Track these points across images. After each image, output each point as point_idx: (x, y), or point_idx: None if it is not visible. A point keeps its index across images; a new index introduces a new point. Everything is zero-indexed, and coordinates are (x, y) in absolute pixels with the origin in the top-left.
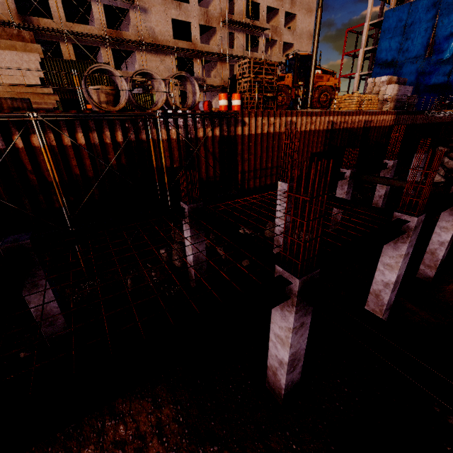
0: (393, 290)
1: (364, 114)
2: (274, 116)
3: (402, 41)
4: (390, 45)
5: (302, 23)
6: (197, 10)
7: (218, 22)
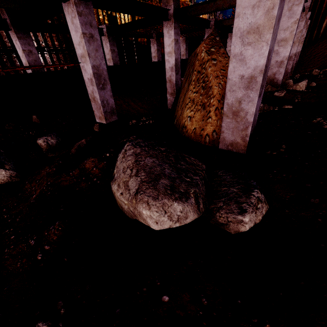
0: None
1: None
2: None
3: None
4: None
5: None
6: None
7: None
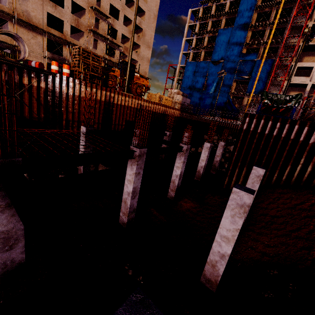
0: (133, 198)
1: (161, 105)
2: (97, 88)
3: (193, 79)
4: (188, 79)
5: (144, 52)
6: (70, 16)
7: (86, 29)
